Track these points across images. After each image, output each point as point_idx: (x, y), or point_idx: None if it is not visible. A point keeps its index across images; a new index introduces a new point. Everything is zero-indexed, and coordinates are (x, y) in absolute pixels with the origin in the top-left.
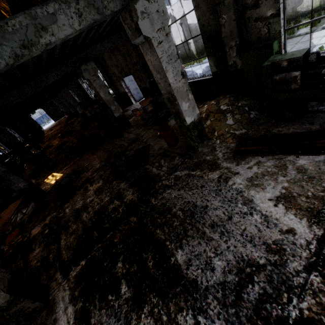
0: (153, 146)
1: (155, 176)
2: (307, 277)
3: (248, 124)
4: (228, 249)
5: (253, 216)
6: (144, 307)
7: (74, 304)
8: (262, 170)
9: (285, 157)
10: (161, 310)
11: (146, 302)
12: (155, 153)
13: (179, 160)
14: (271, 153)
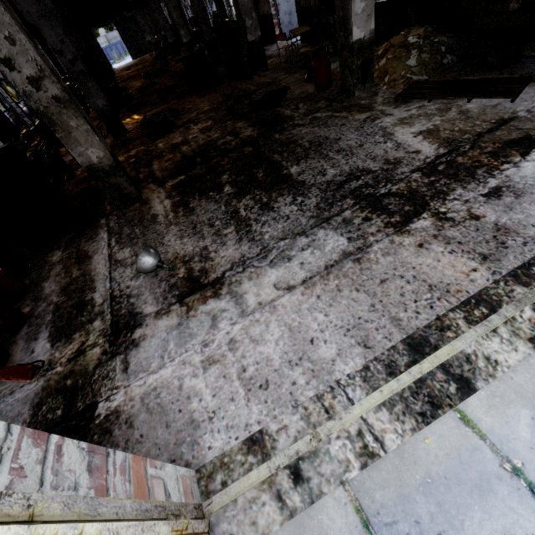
0: (294, 90)
1: (287, 117)
2: (410, 175)
3: (434, 71)
4: (347, 164)
5: (386, 144)
6: (247, 196)
7: (172, 199)
8: (421, 112)
9: (455, 102)
10: (263, 197)
11: (249, 194)
12: (293, 97)
13: (323, 104)
14: (442, 95)
